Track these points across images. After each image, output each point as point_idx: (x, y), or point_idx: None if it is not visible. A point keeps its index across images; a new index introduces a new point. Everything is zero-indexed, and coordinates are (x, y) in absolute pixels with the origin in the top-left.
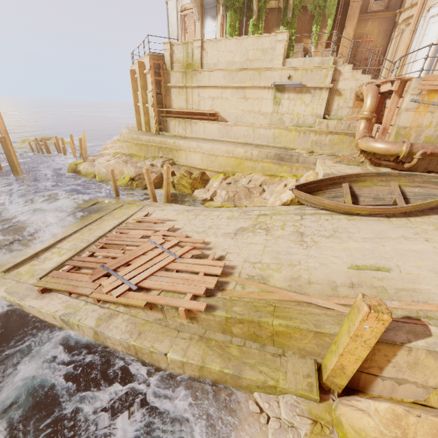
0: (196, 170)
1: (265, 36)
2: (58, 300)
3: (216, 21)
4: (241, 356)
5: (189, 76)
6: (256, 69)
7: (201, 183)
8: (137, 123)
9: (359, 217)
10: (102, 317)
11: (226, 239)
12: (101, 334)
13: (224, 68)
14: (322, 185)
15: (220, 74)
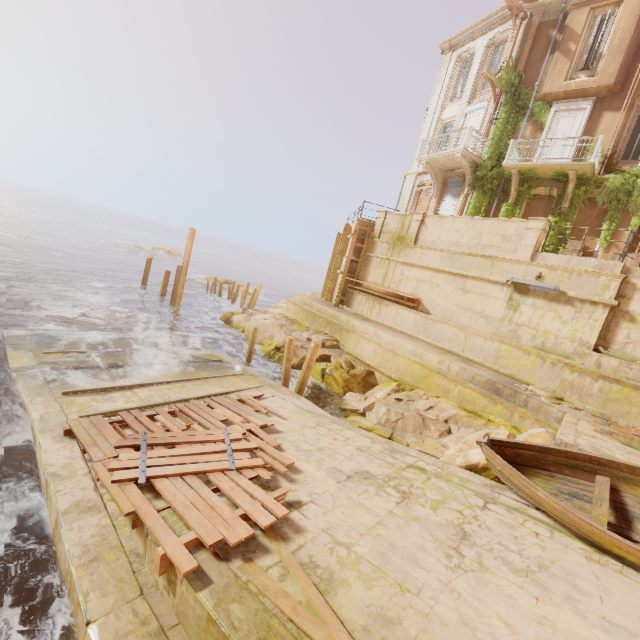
0: (363, 364)
1: (510, 221)
2: (68, 452)
3: (457, 200)
4: None
5: (396, 250)
6: (489, 257)
7: (361, 385)
8: (324, 289)
9: (620, 566)
10: (83, 503)
11: (328, 477)
12: (59, 528)
13: (444, 249)
14: (549, 460)
15: (437, 254)
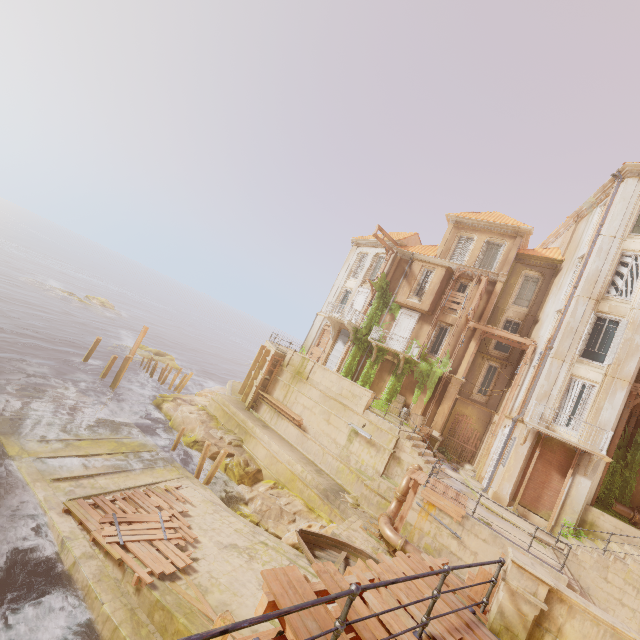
0: (256, 463)
1: (357, 386)
2: (70, 524)
3: (345, 346)
4: (145, 637)
5: (295, 380)
6: (344, 405)
7: (251, 480)
8: (243, 386)
9: None
10: (87, 553)
11: (214, 546)
12: (78, 565)
13: (322, 390)
14: (326, 542)
15: (318, 392)
